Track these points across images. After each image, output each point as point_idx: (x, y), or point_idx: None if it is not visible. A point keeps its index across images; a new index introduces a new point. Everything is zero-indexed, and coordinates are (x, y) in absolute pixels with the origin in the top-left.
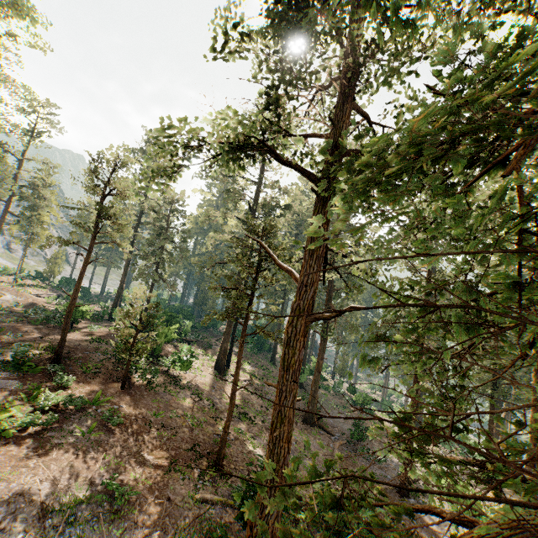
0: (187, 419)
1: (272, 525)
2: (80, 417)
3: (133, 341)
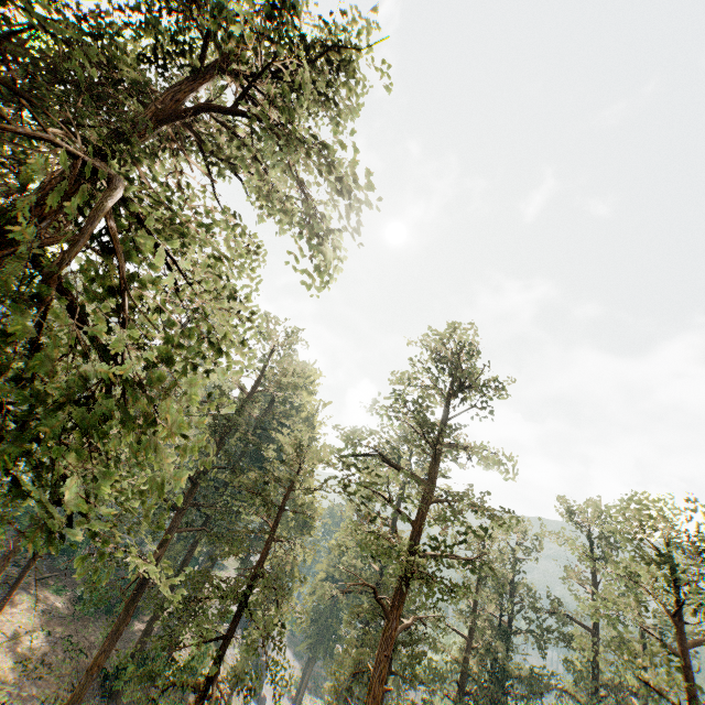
0: None
1: None
2: None
3: None
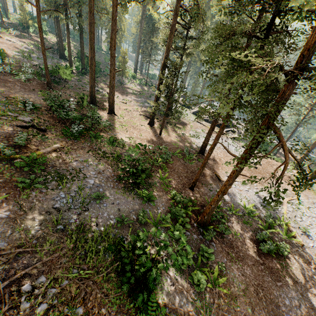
0: (49, 44)
1: (61, 44)
2: (21, 36)
3: (25, 19)
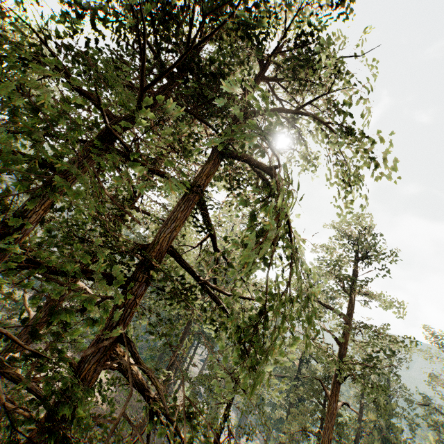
0: None
1: None
2: None
3: None
